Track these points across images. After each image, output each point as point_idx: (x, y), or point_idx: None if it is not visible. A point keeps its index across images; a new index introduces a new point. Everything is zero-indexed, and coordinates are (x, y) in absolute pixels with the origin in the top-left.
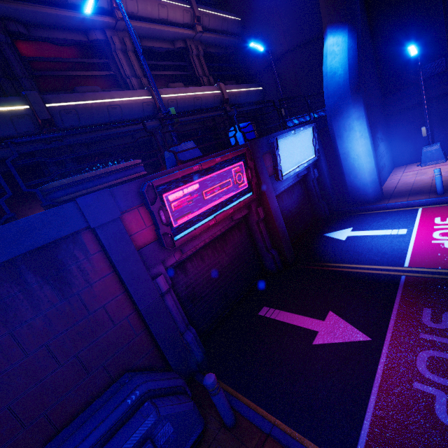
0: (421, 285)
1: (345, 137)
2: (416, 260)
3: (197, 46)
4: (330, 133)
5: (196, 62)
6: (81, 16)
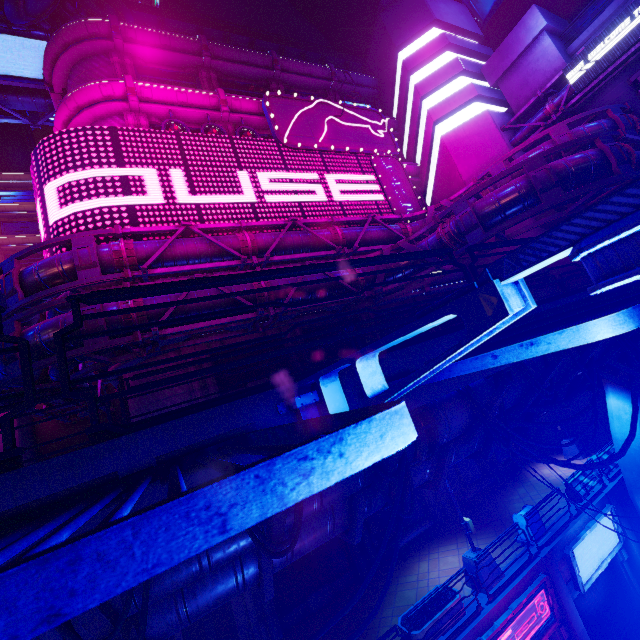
0: None
1: None
2: None
3: None
4: (635, 507)
5: None
6: None
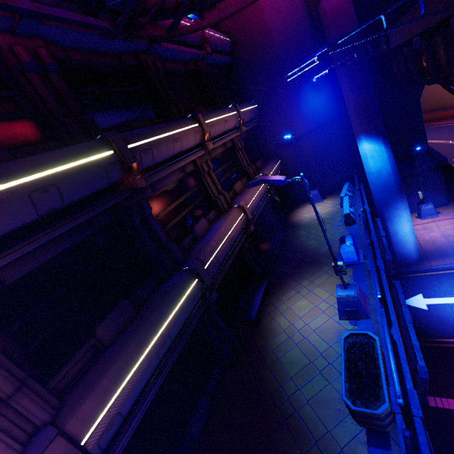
0: None
1: (395, 221)
2: None
3: (240, 141)
4: (379, 217)
5: (242, 156)
6: (189, 160)
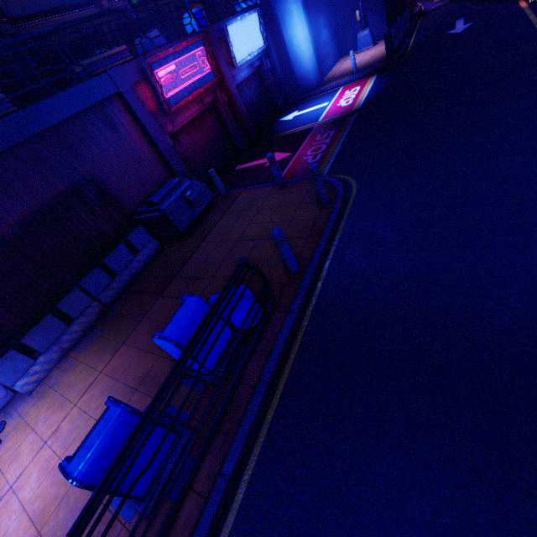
0: (322, 127)
1: (287, 23)
2: (325, 116)
3: None
4: (276, 19)
5: None
6: None
